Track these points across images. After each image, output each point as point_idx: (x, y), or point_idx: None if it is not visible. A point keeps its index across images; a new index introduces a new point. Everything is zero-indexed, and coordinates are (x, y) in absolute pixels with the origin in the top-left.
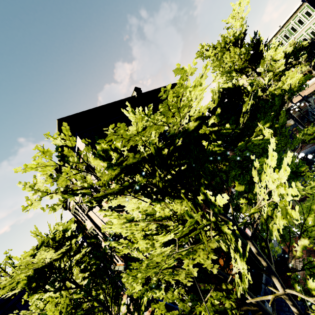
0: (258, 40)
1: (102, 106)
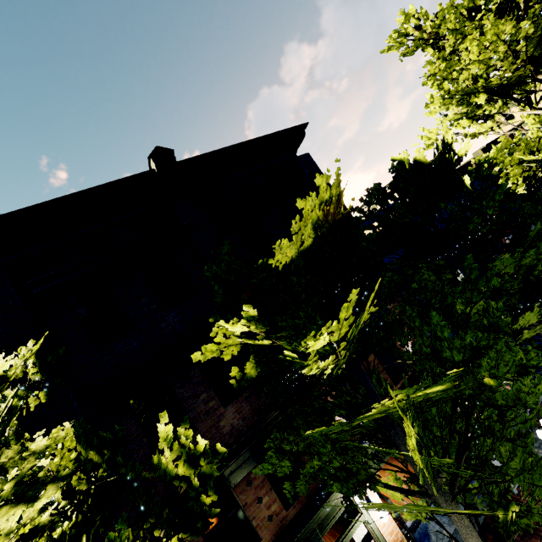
0: None
1: (38, 205)
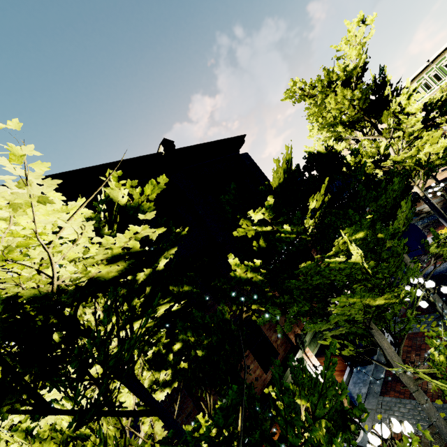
0: (383, 80)
1: (95, 166)
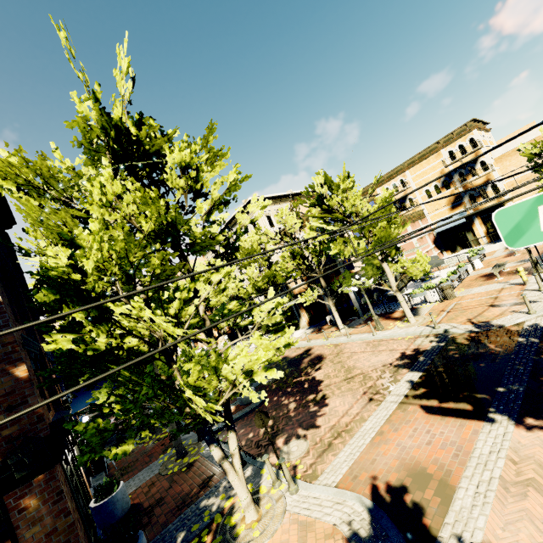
0: None
1: None
